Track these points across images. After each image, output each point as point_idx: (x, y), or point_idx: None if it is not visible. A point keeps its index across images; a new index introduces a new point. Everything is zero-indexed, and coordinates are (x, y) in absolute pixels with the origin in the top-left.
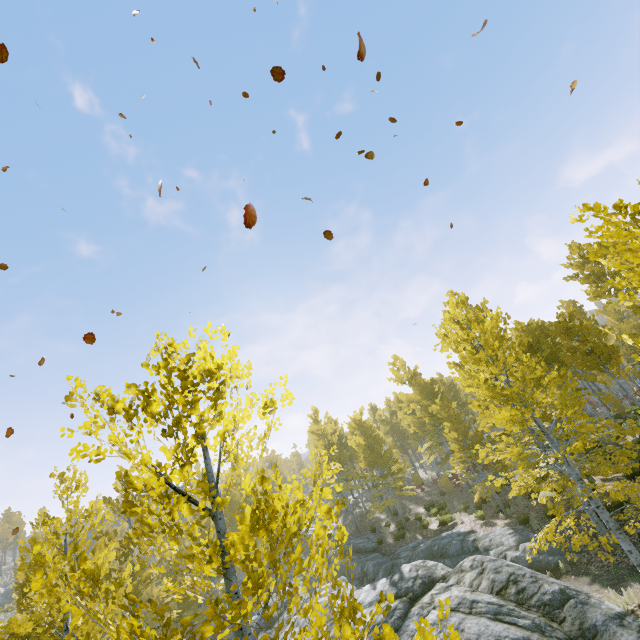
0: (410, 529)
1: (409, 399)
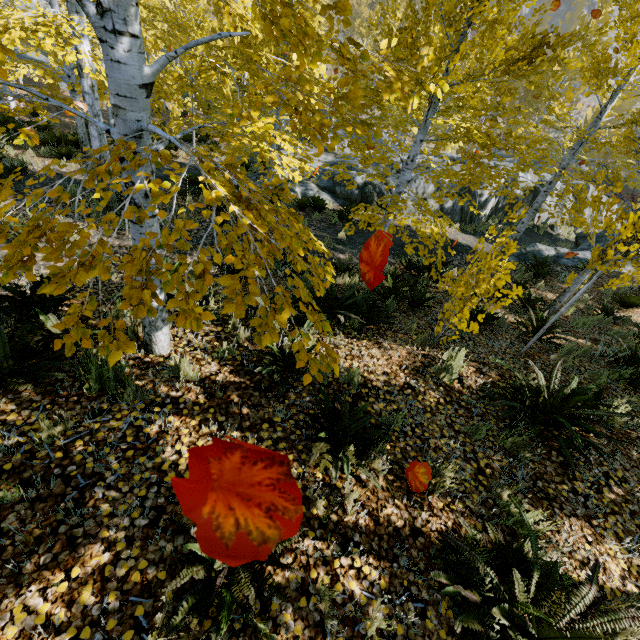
0: None
1: None
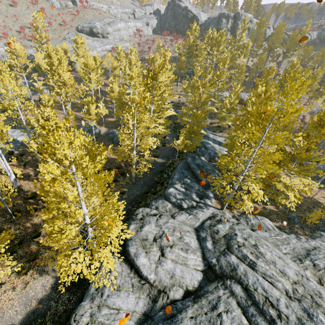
0: None
1: None
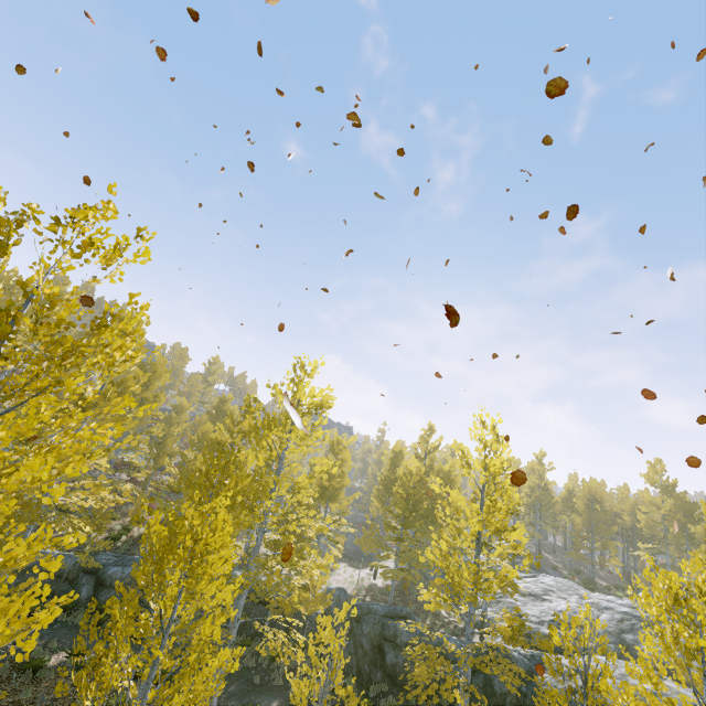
0: (597, 590)
1: (652, 501)
